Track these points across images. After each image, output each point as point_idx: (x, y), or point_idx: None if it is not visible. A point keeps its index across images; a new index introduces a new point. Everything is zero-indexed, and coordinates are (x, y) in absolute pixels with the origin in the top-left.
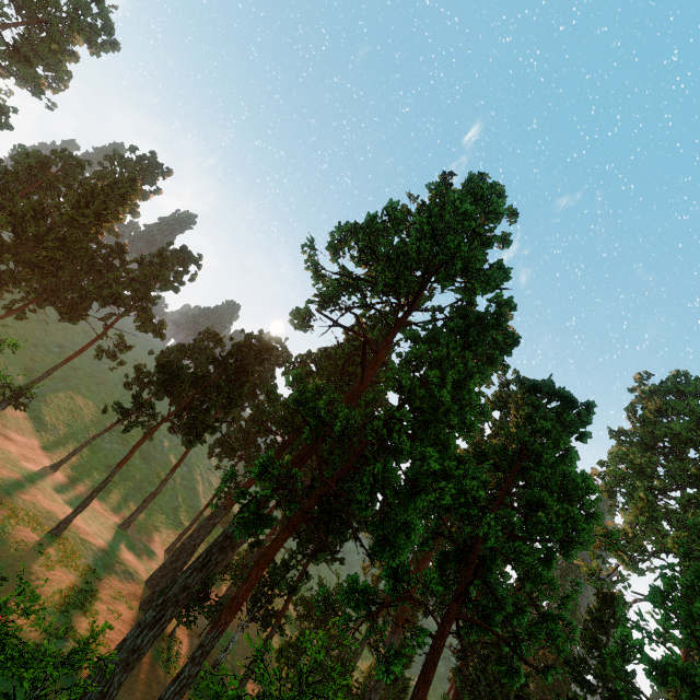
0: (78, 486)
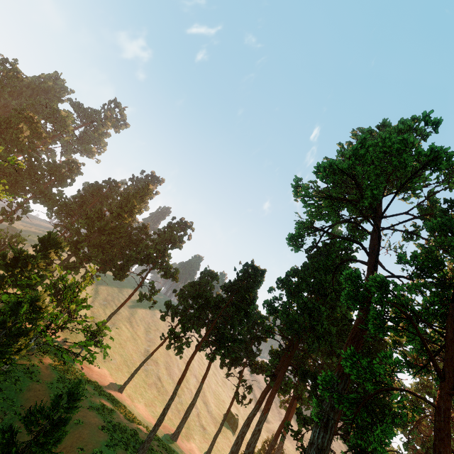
0: (136, 403)
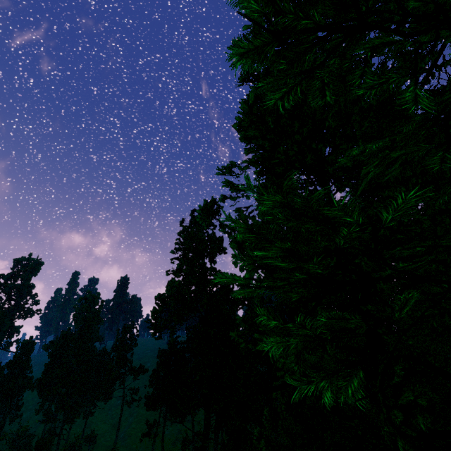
0: None
